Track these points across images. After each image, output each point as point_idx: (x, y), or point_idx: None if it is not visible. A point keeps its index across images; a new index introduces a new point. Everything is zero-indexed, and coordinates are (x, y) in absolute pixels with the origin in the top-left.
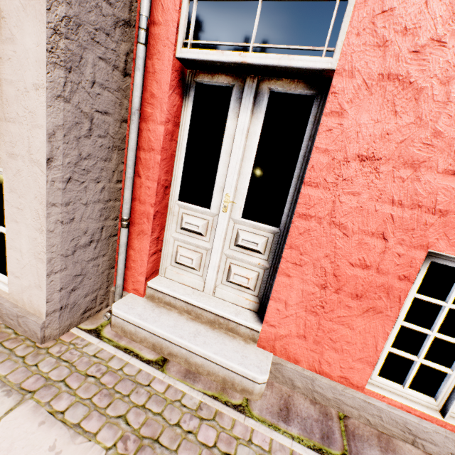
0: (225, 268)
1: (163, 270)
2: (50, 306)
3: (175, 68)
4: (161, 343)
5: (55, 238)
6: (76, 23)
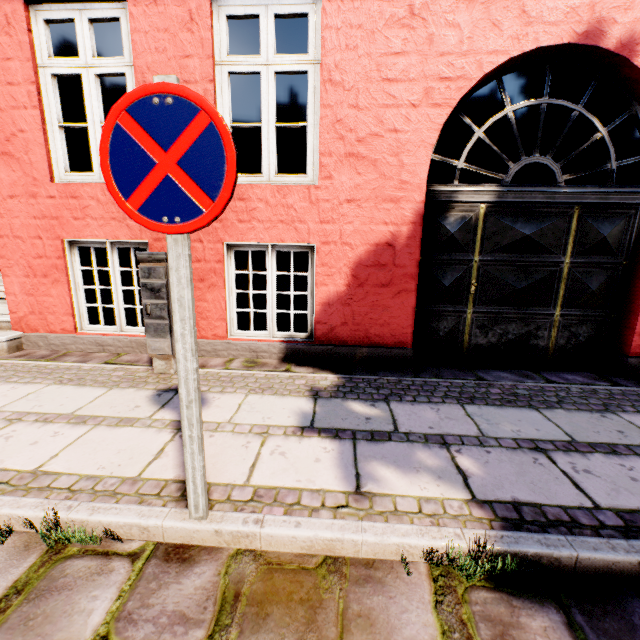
0: None
1: None
2: None
3: None
4: None
5: None
6: None
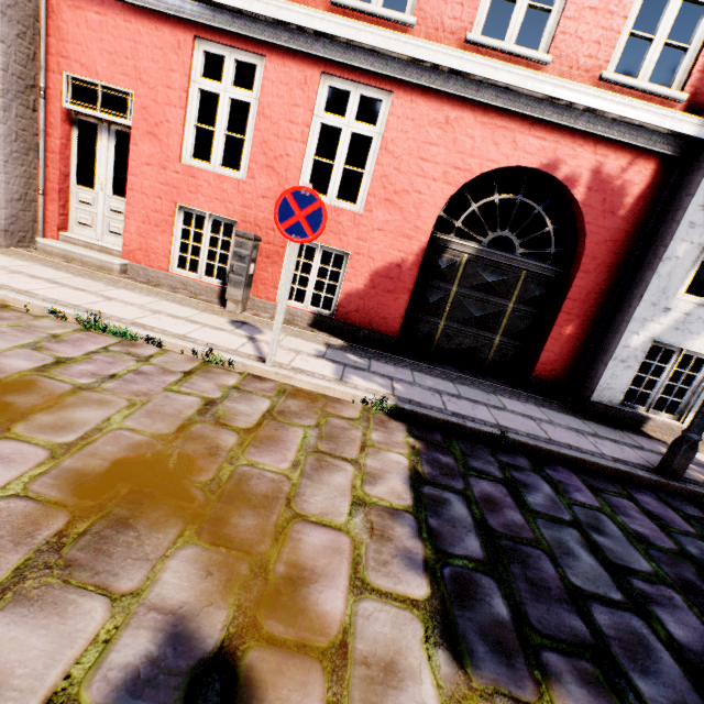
0: (108, 225)
1: (71, 229)
2: (0, 227)
3: (64, 112)
4: (67, 254)
5: (2, 190)
6: (8, 91)
